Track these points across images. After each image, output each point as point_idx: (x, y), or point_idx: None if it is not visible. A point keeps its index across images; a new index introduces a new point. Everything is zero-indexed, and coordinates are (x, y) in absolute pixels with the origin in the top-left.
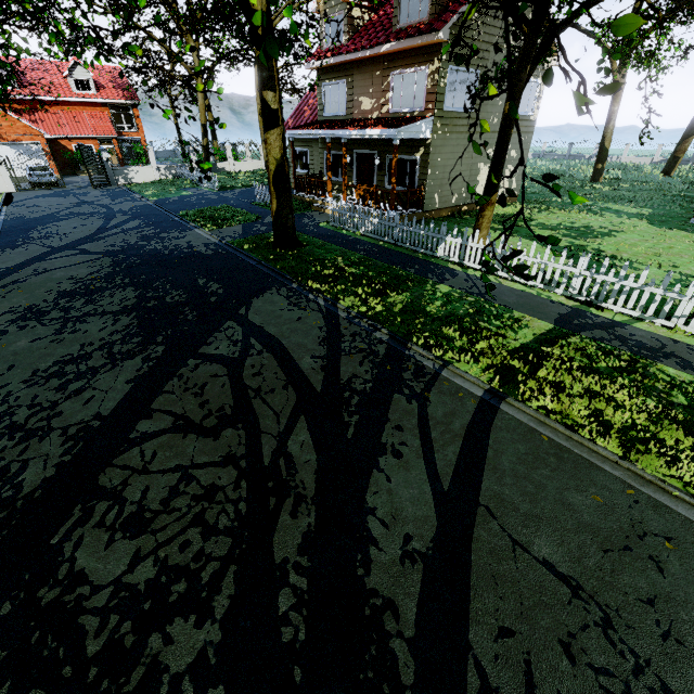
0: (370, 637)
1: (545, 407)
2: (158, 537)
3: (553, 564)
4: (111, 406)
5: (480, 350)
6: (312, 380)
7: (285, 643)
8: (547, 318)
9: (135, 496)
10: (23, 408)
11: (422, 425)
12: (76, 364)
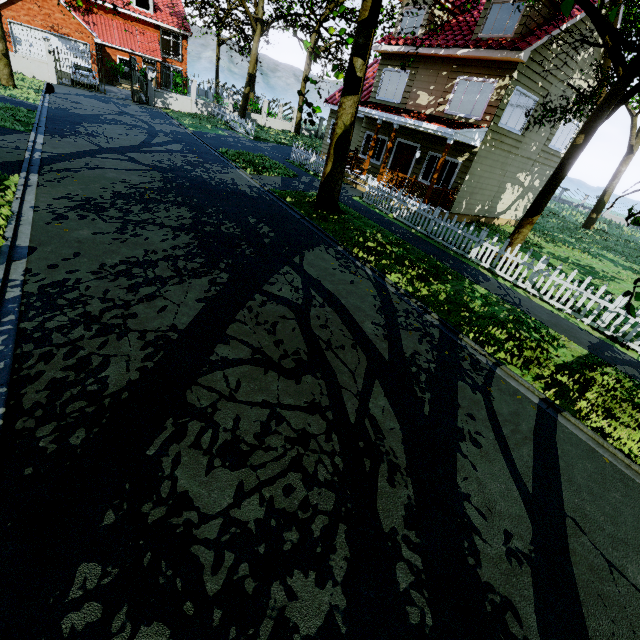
0: (498, 637)
1: (605, 430)
2: (259, 474)
3: None
4: (185, 321)
5: (529, 358)
6: (378, 346)
7: (414, 625)
8: (580, 343)
9: (226, 422)
10: (95, 299)
11: (492, 419)
12: (143, 269)
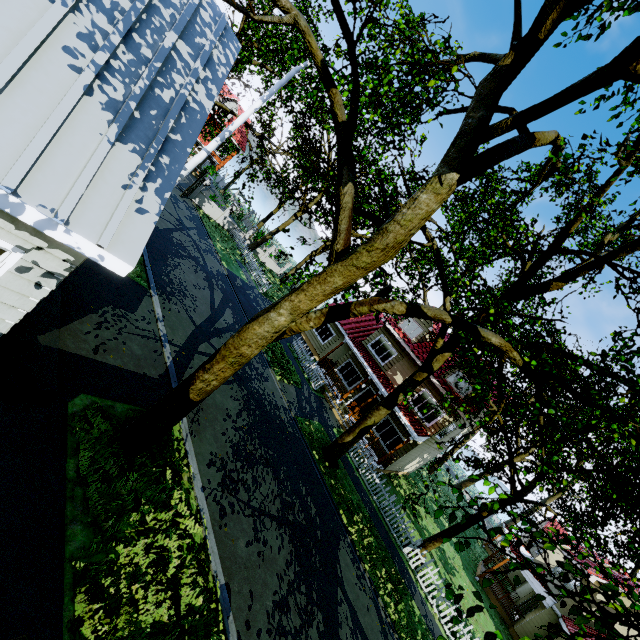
0: None
1: None
2: None
3: None
4: None
5: None
6: None
7: None
8: None
9: None
10: None
11: None
12: (286, 616)
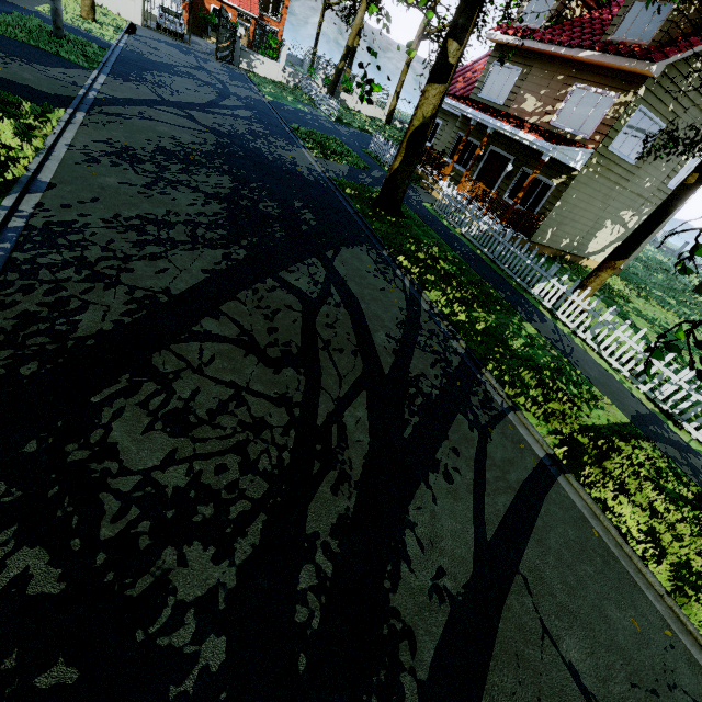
0: (382, 659)
1: (606, 502)
2: (197, 447)
3: (578, 672)
4: (182, 287)
5: (553, 411)
6: (382, 358)
7: (297, 623)
8: (624, 409)
9: (184, 392)
10: (97, 246)
11: (479, 460)
12: (158, 228)
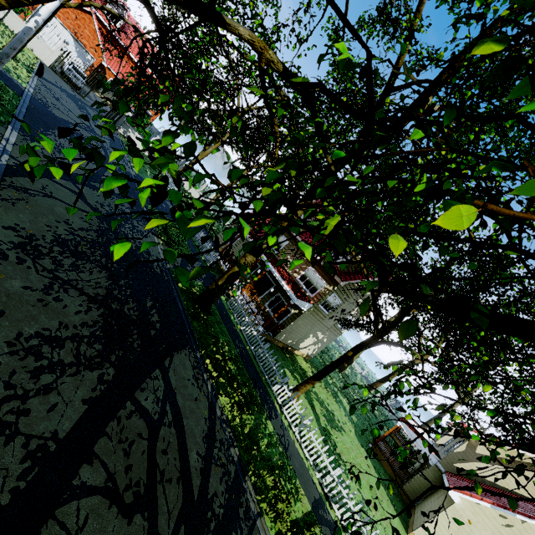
0: None
1: None
2: None
3: None
4: (67, 427)
5: (279, 511)
6: (194, 482)
7: None
8: (309, 498)
9: None
10: (1, 383)
11: None
12: (52, 348)
